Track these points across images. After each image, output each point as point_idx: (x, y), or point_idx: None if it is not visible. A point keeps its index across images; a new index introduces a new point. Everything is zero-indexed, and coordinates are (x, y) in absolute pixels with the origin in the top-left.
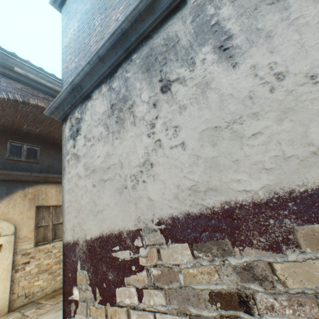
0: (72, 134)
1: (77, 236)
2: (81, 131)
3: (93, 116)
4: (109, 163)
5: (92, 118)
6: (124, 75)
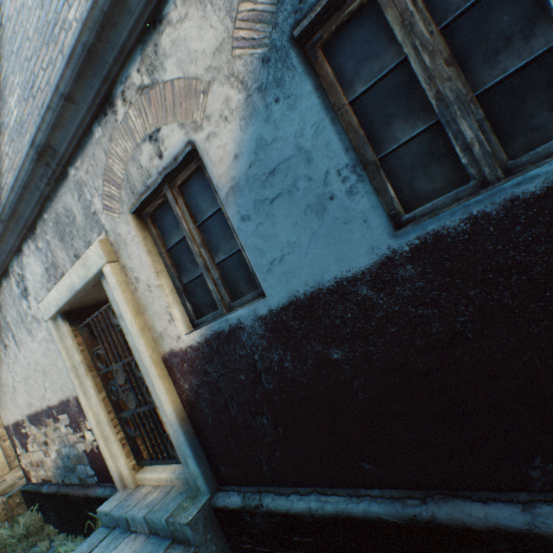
0: None
1: (8, 421)
2: None
3: None
4: (3, 382)
5: None
6: None
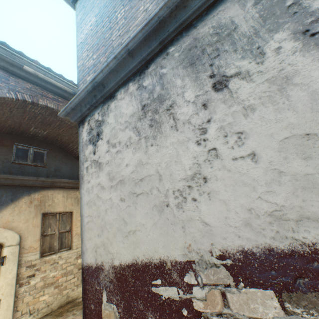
0: (90, 138)
1: (100, 258)
2: (103, 135)
3: (119, 119)
4: (142, 173)
5: (117, 121)
6: (158, 70)
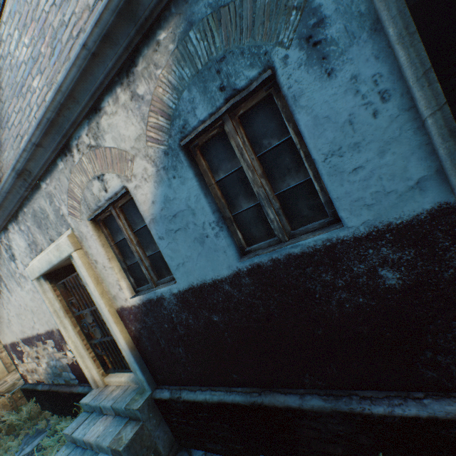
0: None
1: (6, 342)
2: None
3: None
4: None
5: None
6: None
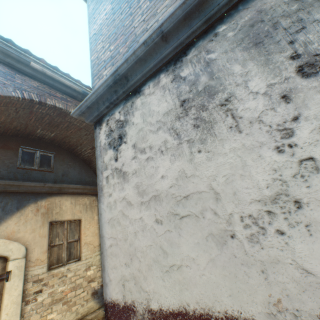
0: (110, 142)
1: (130, 296)
2: (127, 138)
3: (148, 118)
4: (188, 189)
5: (145, 121)
6: (202, 56)
